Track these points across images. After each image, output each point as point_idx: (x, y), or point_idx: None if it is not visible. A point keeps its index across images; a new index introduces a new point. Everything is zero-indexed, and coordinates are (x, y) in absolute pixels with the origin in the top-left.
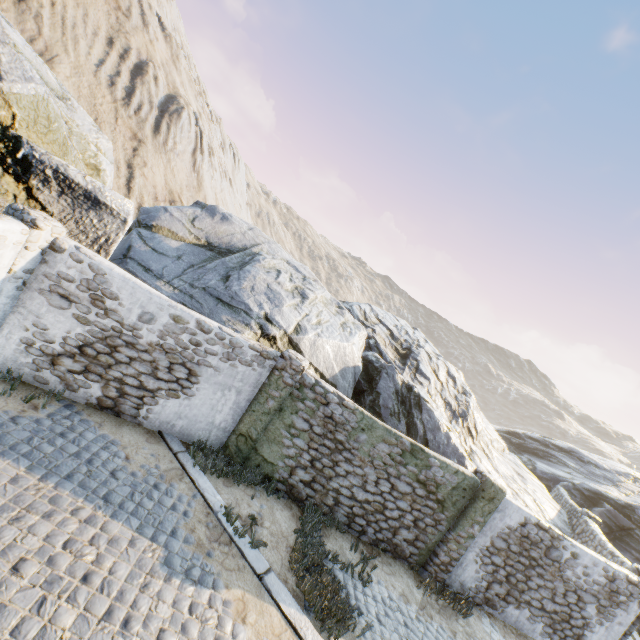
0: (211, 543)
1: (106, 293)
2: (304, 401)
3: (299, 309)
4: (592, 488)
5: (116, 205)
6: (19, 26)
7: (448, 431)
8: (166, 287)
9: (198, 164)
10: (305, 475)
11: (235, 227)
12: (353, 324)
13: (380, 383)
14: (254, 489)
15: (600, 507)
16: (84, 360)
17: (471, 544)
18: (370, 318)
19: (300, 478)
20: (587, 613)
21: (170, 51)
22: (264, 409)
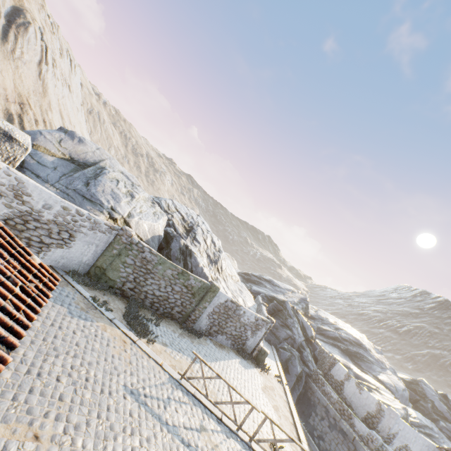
0: (88, 309)
1: (24, 193)
2: (132, 251)
3: (130, 204)
4: (272, 295)
5: (22, 139)
6: None
7: (203, 267)
8: (52, 188)
9: (43, 73)
10: (131, 285)
11: (88, 147)
12: (160, 213)
13: (172, 244)
14: (104, 292)
15: (273, 303)
16: (7, 227)
17: (205, 311)
18: (171, 208)
19: (128, 287)
20: (248, 334)
21: None
22: (111, 254)
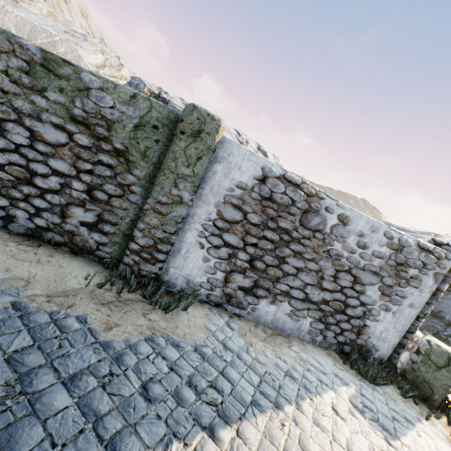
0: None
1: None
2: None
3: None
4: None
5: None
6: None
7: None
8: None
9: None
10: None
11: None
12: (100, 48)
13: None
14: None
15: None
16: None
17: (188, 219)
18: (172, 98)
19: None
20: (368, 298)
21: None
22: None
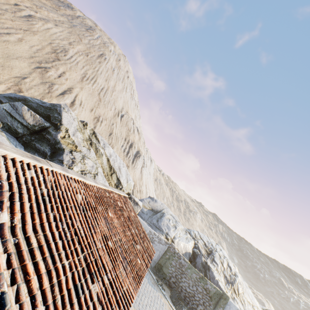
0: (154, 284)
1: None
2: (175, 257)
3: (174, 231)
4: None
5: (140, 204)
6: (108, 141)
7: (218, 280)
8: (145, 222)
9: (142, 171)
10: (173, 279)
11: (158, 203)
12: (189, 238)
13: (197, 259)
14: (161, 280)
15: None
16: None
17: None
18: (197, 236)
19: (172, 280)
20: None
21: (139, 137)
22: (165, 257)
